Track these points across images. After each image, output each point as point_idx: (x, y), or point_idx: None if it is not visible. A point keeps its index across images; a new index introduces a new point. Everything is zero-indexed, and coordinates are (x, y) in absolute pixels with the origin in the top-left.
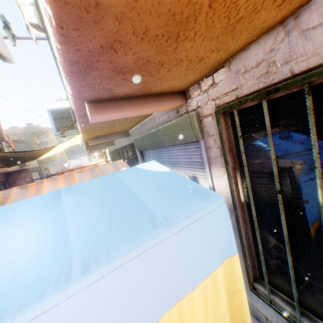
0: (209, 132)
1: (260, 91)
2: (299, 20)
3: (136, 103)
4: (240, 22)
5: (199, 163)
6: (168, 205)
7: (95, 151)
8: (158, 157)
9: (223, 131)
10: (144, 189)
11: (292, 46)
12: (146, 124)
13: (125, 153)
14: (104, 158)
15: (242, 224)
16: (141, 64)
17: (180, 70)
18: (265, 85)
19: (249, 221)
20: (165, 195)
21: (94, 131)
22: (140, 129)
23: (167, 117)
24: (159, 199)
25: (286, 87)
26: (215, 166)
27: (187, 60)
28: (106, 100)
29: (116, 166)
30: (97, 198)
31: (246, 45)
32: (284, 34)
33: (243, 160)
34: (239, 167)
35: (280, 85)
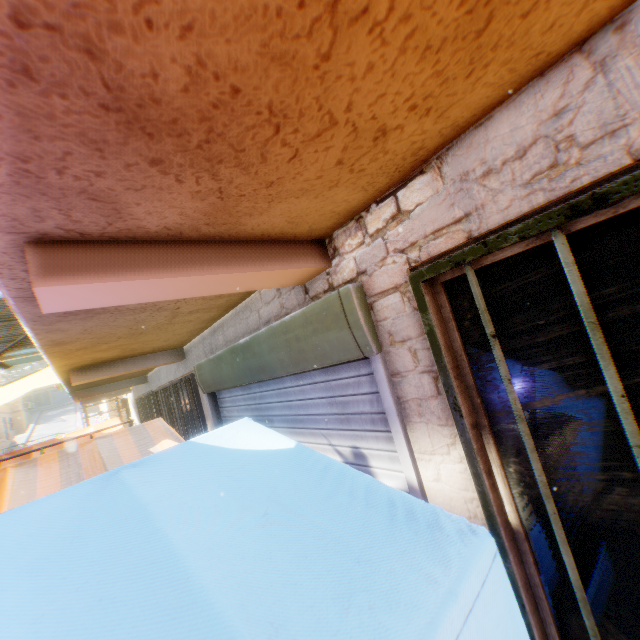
0: (396, 334)
1: (536, 215)
2: (630, 32)
3: (196, 258)
4: (509, 0)
5: (368, 416)
6: (310, 597)
7: (98, 399)
8: (255, 405)
9: (436, 328)
10: (215, 525)
11: (623, 92)
12: (225, 327)
13: (173, 399)
14: (124, 414)
15: (528, 605)
16: (210, 101)
17: (324, 163)
18: (553, 196)
19: (542, 589)
20: (292, 542)
21: (84, 347)
22: (211, 341)
23: (278, 305)
24: (271, 569)
25: (630, 187)
26: (420, 424)
27: (347, 125)
28: (101, 242)
29: (143, 437)
30: (17, 594)
31: (484, 110)
32: (592, 68)
33: (513, 402)
34: (489, 422)
35: (610, 184)
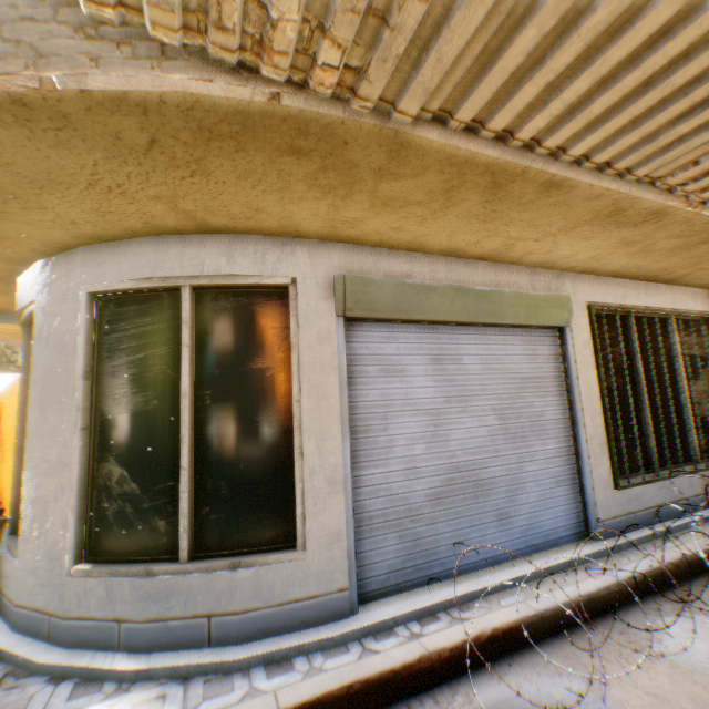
0: None
1: None
2: None
3: None
4: None
5: None
6: None
7: None
8: None
9: None
10: None
11: None
12: None
13: None
14: None
15: None
16: None
17: None
18: None
19: None
20: None
21: None
22: None
23: None
24: None
25: None
26: None
27: None
28: None
29: None
30: None
31: None
32: None
33: None
34: None
35: None
